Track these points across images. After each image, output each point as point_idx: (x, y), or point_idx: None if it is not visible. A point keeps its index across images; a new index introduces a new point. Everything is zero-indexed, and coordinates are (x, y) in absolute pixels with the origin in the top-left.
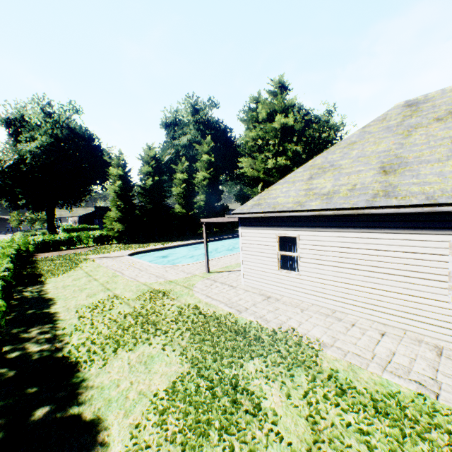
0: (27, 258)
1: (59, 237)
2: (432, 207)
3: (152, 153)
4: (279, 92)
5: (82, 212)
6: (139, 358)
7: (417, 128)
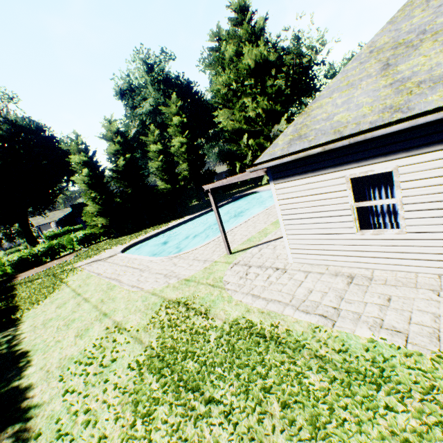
0: (5, 283)
1: (38, 250)
2: None
3: (114, 127)
4: (242, 18)
5: (61, 215)
6: None
7: None
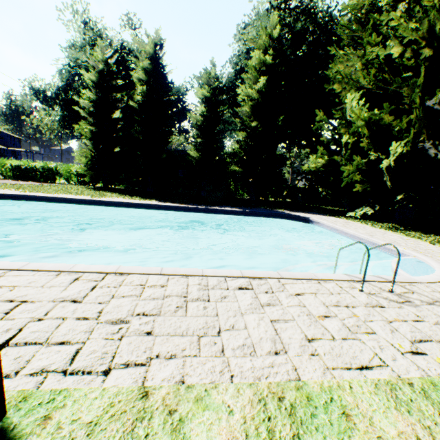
0: None
1: (36, 166)
2: None
3: (148, 46)
4: None
5: None
6: None
7: None
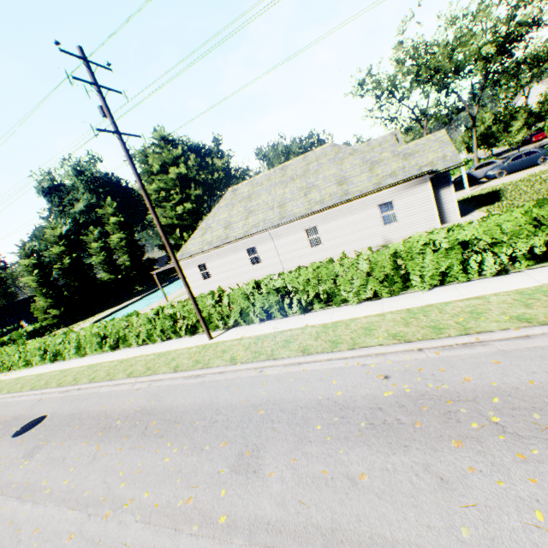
0: None
1: None
2: (237, 240)
3: (59, 232)
4: (164, 144)
5: None
6: None
7: (235, 206)
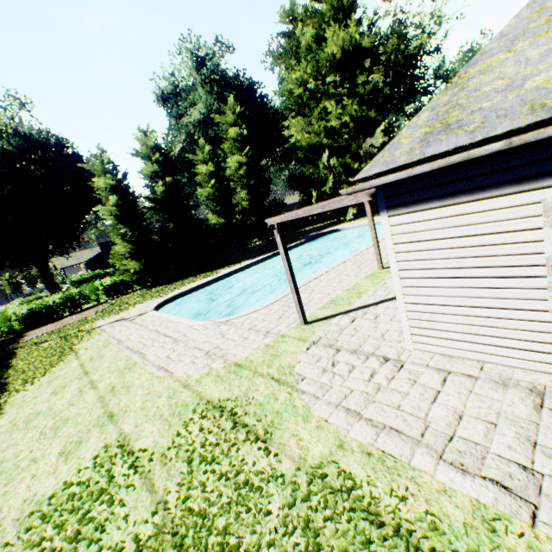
0: (8, 344)
1: (53, 301)
2: None
3: (151, 141)
4: None
5: (90, 255)
6: None
7: None
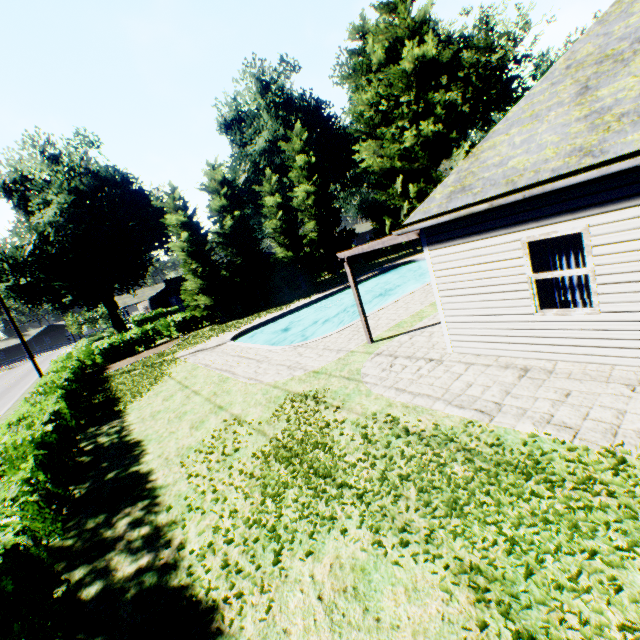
0: (96, 375)
1: (130, 336)
2: None
3: (220, 175)
4: (398, 1)
5: (151, 293)
6: (336, 578)
7: None
